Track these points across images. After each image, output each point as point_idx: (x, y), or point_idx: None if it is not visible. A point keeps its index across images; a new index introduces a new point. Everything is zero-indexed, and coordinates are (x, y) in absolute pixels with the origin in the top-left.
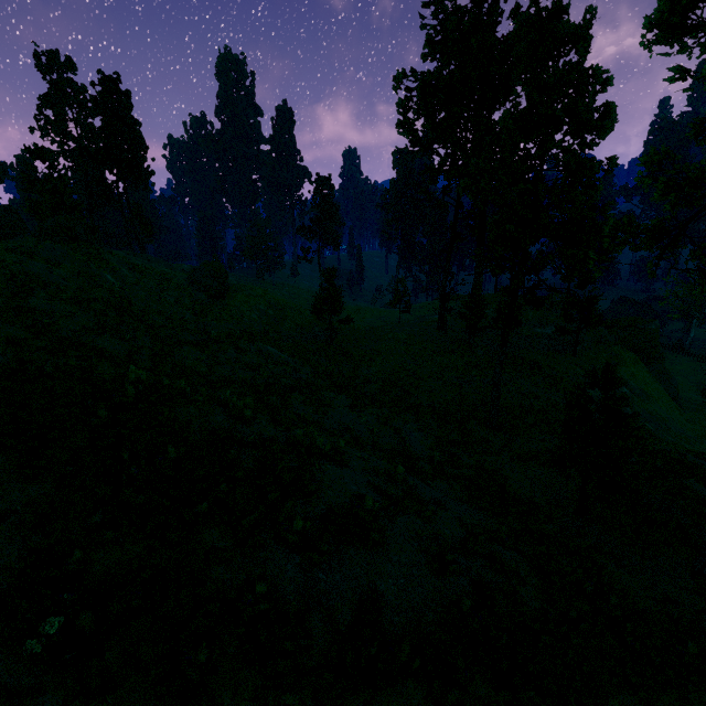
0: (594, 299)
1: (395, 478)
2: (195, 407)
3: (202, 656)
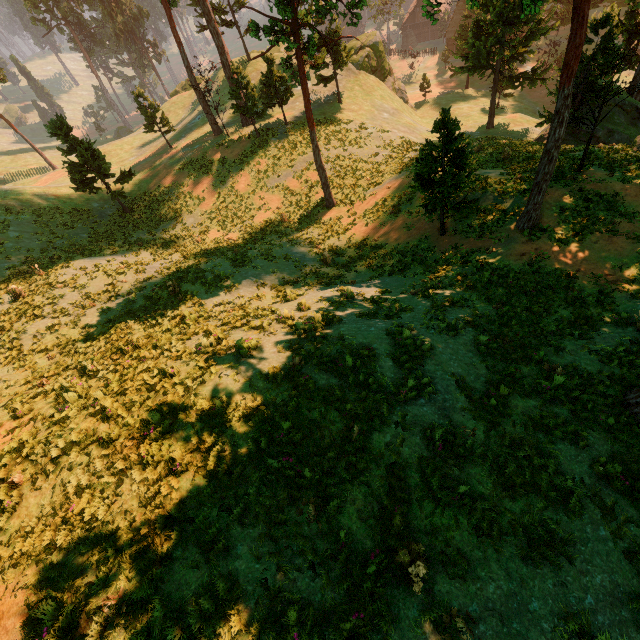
0: (337, 32)
1: (350, 297)
2: (216, 376)
3: (463, 490)
